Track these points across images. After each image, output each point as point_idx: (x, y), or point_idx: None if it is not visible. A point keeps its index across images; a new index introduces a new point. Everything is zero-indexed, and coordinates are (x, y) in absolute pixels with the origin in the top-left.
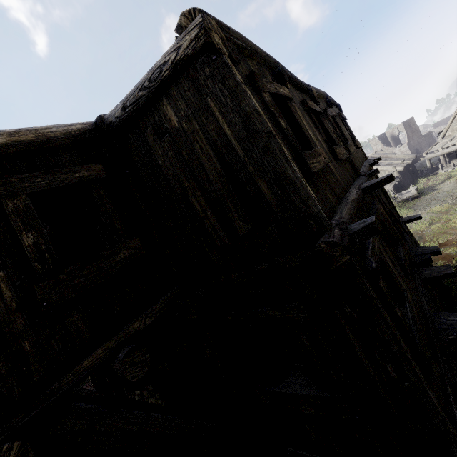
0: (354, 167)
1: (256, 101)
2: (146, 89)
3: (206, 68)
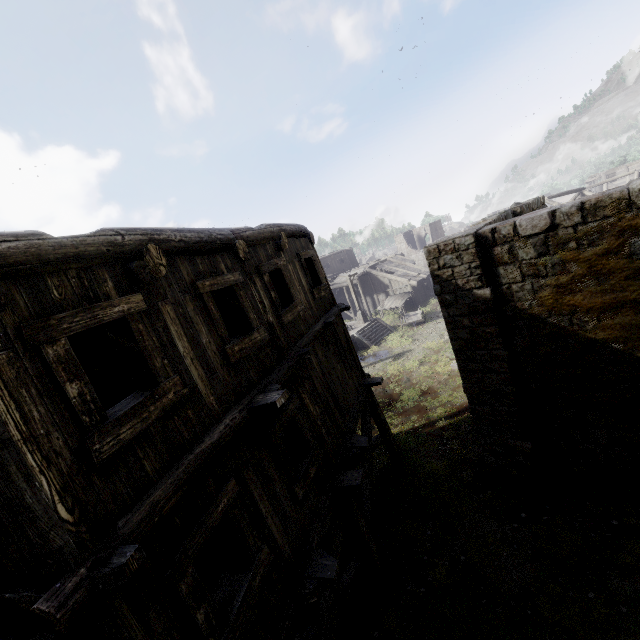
0: (280, 348)
1: (16, 374)
2: None
3: None
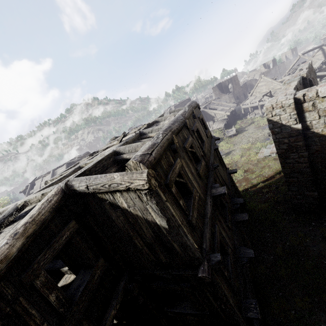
0: (207, 166)
1: (170, 201)
2: (106, 188)
3: (148, 197)
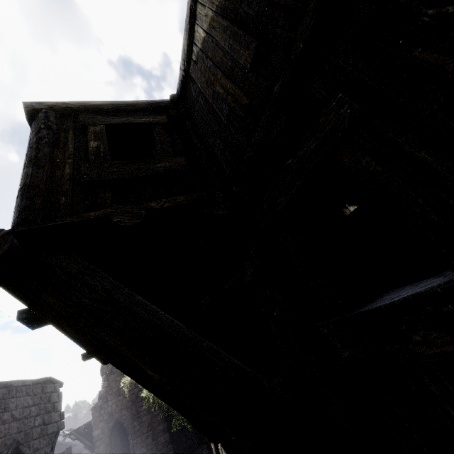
0: None
1: None
2: (185, 32)
3: None
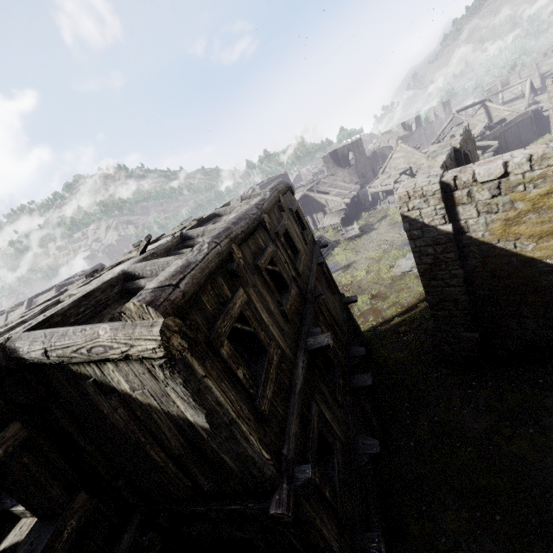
0: (303, 295)
1: (216, 374)
2: (84, 355)
3: (166, 371)
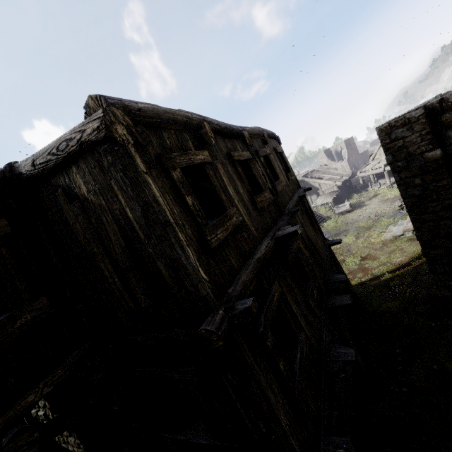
0: (279, 207)
1: (161, 184)
2: (54, 155)
3: (108, 156)
